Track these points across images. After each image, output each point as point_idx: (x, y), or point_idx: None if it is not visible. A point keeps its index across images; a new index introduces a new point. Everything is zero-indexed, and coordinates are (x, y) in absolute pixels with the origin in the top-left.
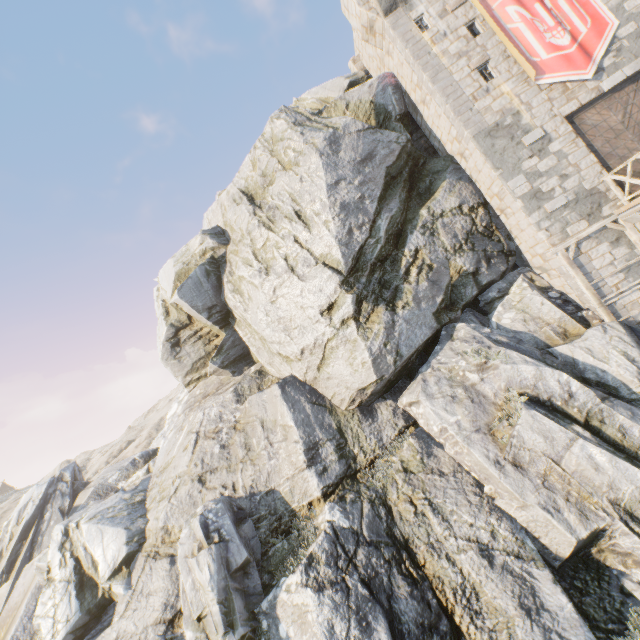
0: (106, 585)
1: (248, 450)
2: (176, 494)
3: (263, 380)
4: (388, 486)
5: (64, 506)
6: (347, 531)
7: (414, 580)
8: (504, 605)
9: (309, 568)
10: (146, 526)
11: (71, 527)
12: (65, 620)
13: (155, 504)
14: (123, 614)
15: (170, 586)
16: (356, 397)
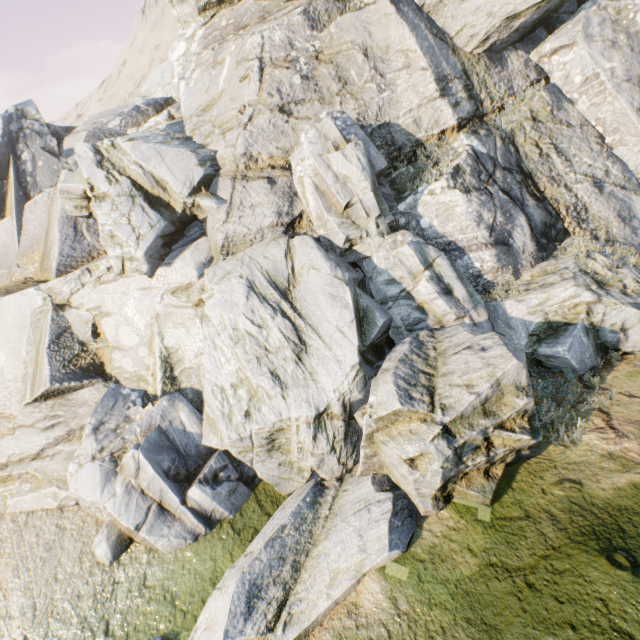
0: (189, 200)
1: (344, 84)
2: (252, 123)
3: (347, 5)
4: (516, 131)
5: (50, 147)
6: (485, 156)
7: (538, 199)
8: (606, 216)
9: (457, 176)
10: (215, 155)
11: (102, 148)
12: (148, 226)
13: (216, 138)
14: (226, 221)
15: (278, 200)
16: (494, 33)
